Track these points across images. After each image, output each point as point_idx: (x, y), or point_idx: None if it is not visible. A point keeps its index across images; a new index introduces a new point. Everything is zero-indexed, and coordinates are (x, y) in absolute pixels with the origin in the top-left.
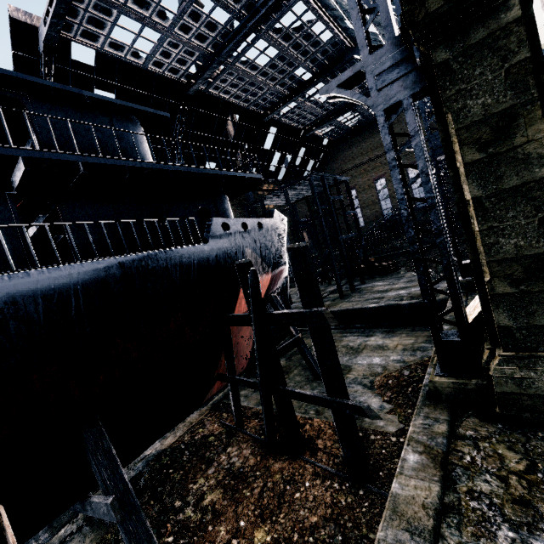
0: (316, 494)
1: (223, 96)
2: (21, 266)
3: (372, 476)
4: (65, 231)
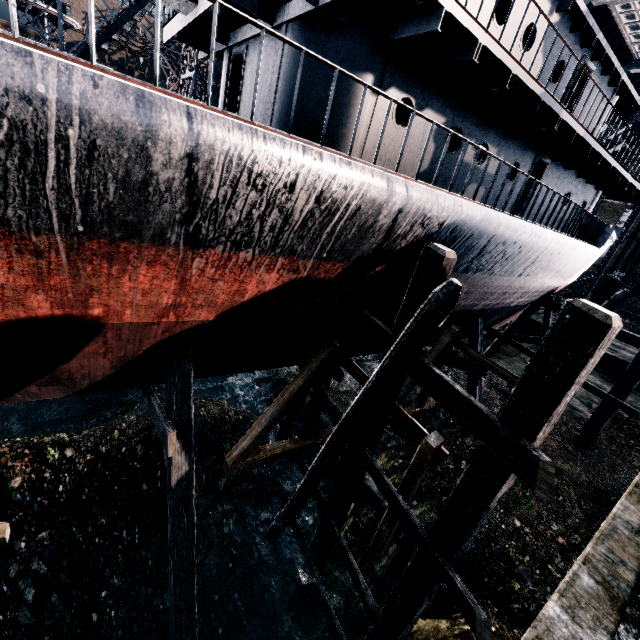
0: (550, 432)
1: (620, 19)
2: (509, 207)
3: (590, 446)
4: (533, 191)
